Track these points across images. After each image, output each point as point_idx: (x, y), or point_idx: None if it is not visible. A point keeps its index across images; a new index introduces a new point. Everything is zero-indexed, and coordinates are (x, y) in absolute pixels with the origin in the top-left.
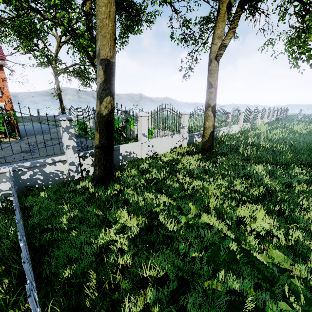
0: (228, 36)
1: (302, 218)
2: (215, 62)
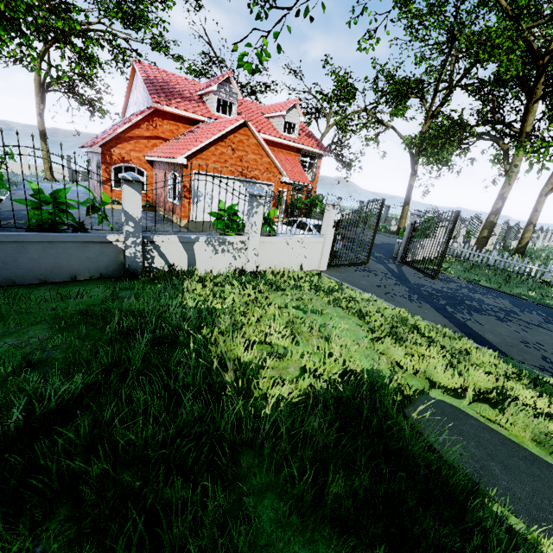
0: None
1: None
2: (544, 197)
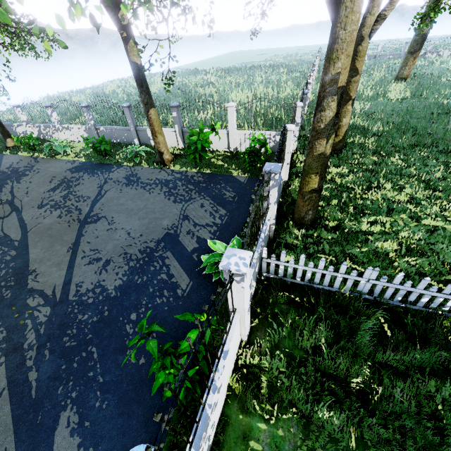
0: (392, 6)
1: None
2: (368, 40)
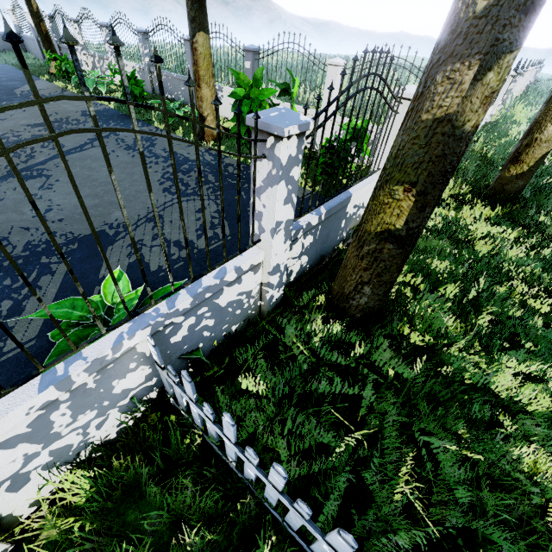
0: None
1: None
2: None
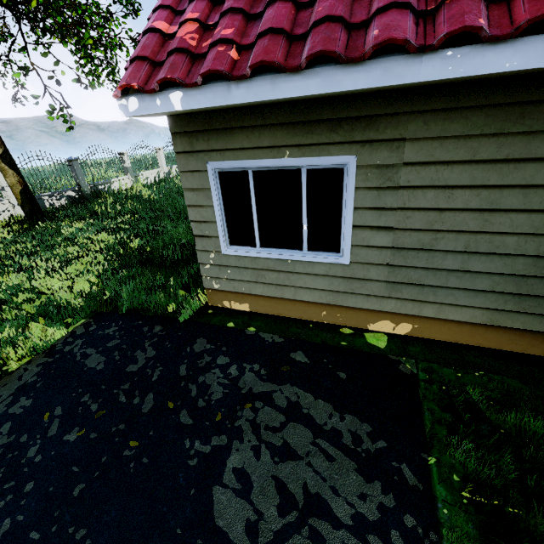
0: None
1: (24, 264)
2: None
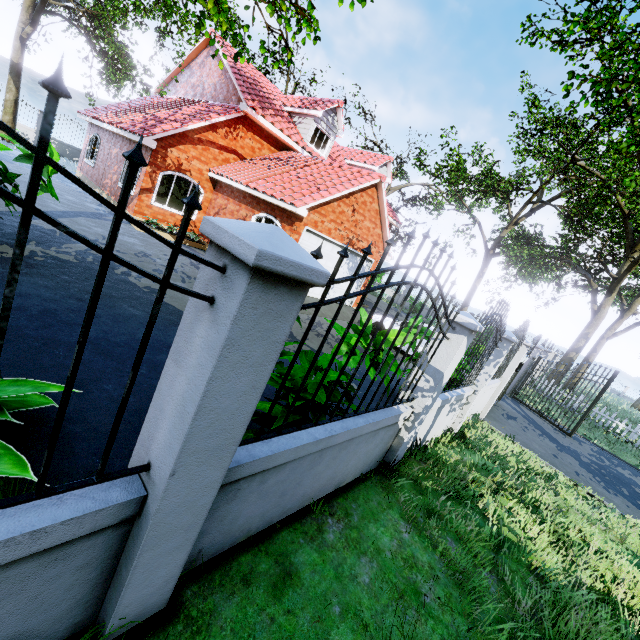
0: (621, 333)
1: None
2: (606, 340)
